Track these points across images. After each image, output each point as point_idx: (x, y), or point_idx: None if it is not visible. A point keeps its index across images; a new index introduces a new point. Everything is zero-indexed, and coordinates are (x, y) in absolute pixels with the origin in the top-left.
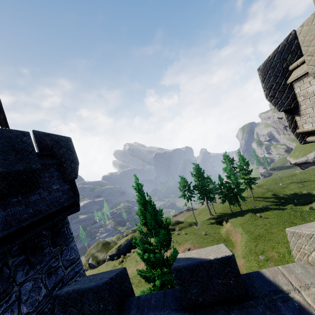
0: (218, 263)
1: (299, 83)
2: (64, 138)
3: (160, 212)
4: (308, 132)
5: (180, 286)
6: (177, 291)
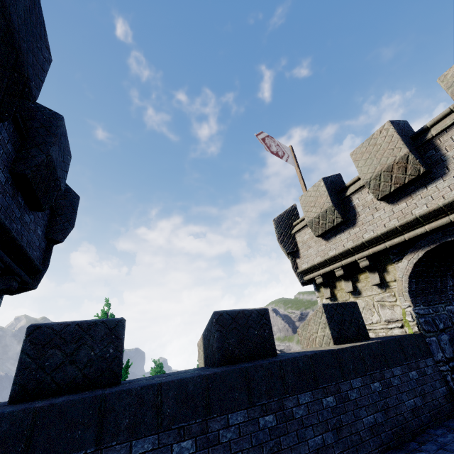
0: (256, 313)
1: (299, 234)
2: (74, 192)
3: (128, 367)
4: (305, 270)
5: (219, 332)
6: (201, 367)
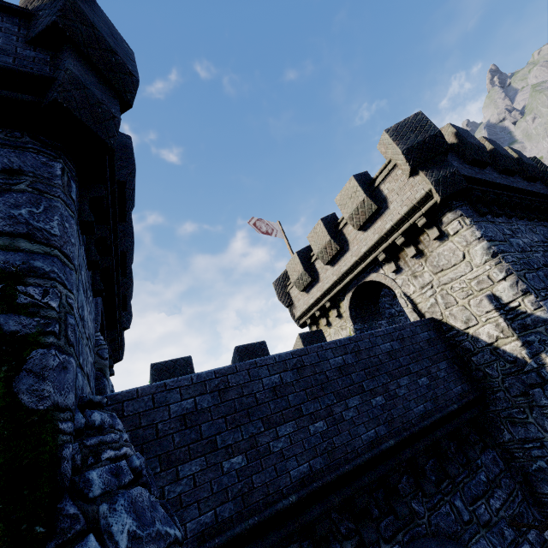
0: (259, 344)
1: (292, 291)
2: None
3: None
4: (300, 316)
5: (239, 356)
6: None
